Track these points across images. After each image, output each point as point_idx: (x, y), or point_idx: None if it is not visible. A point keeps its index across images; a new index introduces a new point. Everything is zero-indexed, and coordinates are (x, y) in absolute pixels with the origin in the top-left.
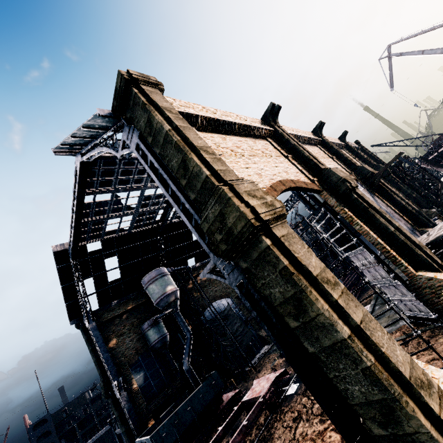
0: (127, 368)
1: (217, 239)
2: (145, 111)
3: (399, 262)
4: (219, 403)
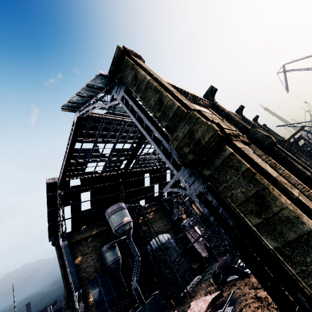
0: (86, 283)
1: (185, 152)
2: (133, 70)
3: None
4: None
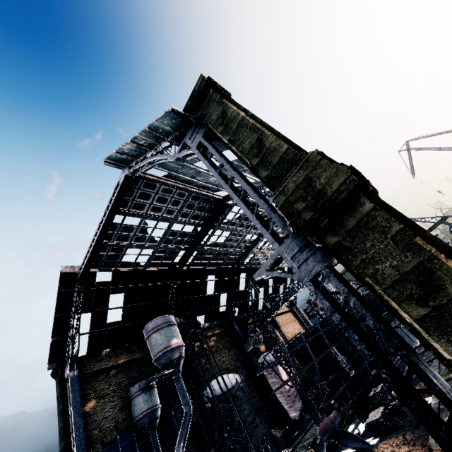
0: (98, 448)
1: (297, 209)
2: (220, 105)
3: None
4: None
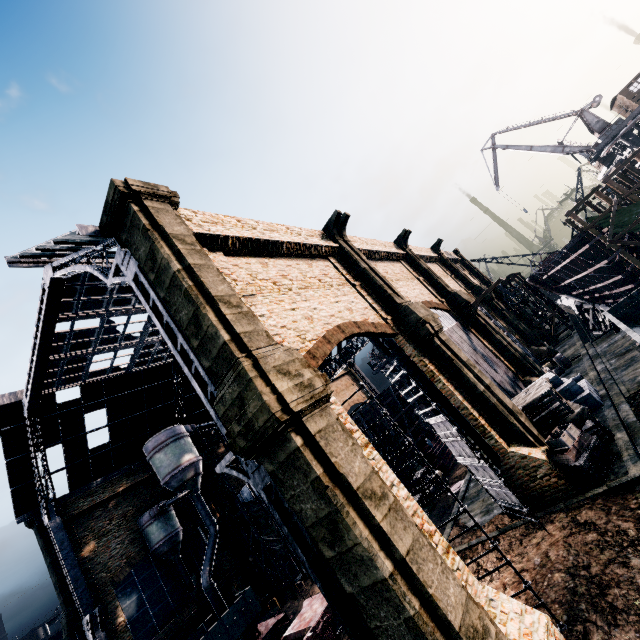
0: (109, 590)
1: (234, 431)
2: (146, 239)
3: (488, 434)
4: (252, 638)
